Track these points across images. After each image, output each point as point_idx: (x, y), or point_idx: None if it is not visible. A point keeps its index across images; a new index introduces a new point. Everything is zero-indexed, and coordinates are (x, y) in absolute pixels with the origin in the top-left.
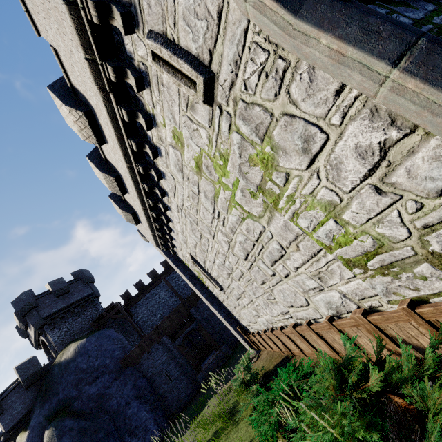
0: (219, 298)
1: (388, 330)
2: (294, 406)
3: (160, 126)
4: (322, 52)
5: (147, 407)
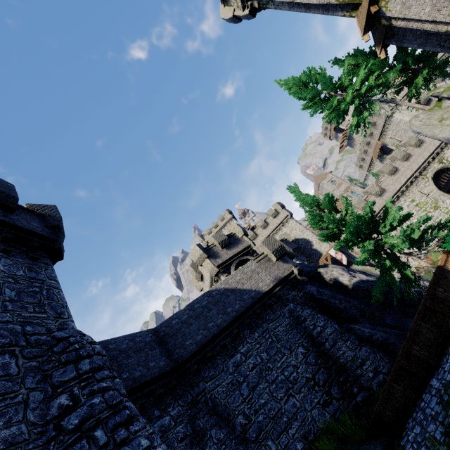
0: None
1: None
2: None
3: (407, 198)
4: (446, 194)
5: None
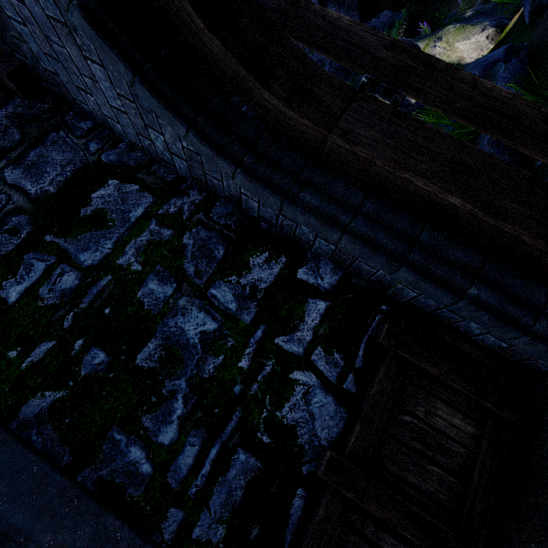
0: None
1: None
2: None
3: None
4: None
5: None
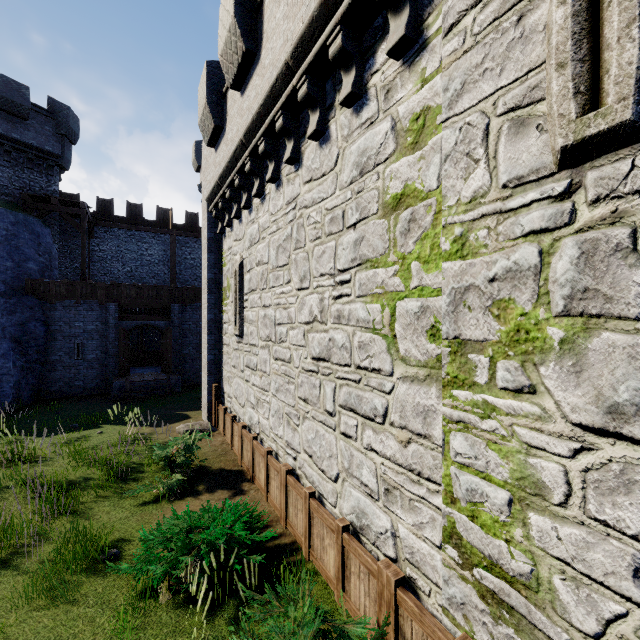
0: (226, 337)
1: (405, 621)
2: (212, 565)
3: (414, 74)
4: None
5: (20, 360)
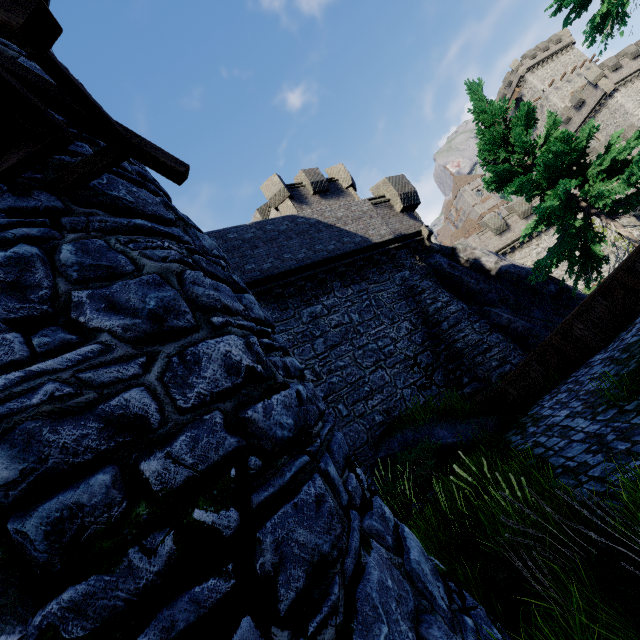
0: None
1: None
2: None
3: None
4: (638, 223)
5: None
